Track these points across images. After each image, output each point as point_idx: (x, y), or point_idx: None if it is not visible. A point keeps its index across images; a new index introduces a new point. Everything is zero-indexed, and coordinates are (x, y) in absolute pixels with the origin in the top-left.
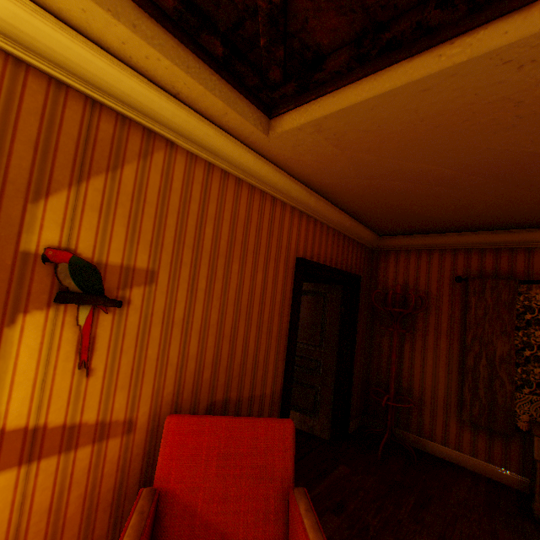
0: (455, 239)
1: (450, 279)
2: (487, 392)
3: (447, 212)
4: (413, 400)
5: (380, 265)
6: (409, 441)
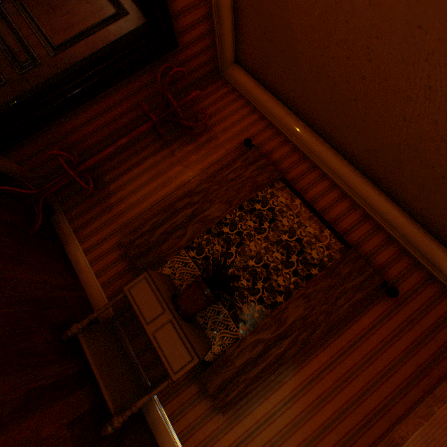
0: (282, 115)
1: (243, 142)
2: (164, 235)
3: (310, 24)
4: (105, 204)
5: (210, 89)
6: (61, 231)
